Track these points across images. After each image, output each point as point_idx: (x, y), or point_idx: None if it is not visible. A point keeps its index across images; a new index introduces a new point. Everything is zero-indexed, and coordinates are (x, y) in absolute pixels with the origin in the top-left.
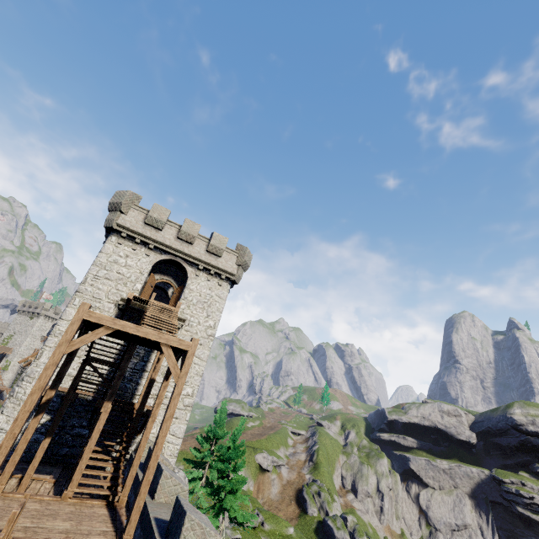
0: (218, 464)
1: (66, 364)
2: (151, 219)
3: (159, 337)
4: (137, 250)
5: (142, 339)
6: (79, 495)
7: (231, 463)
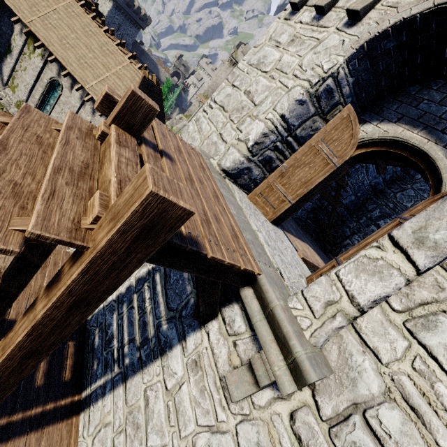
0: None
1: None
2: None
3: None
4: (332, 11)
5: None
6: None
7: None
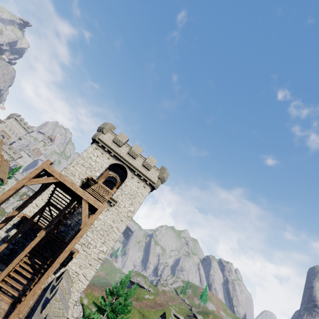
0: (109, 313)
1: (31, 198)
2: (116, 139)
3: (83, 194)
4: (104, 154)
5: (75, 194)
6: (6, 291)
7: (118, 316)
